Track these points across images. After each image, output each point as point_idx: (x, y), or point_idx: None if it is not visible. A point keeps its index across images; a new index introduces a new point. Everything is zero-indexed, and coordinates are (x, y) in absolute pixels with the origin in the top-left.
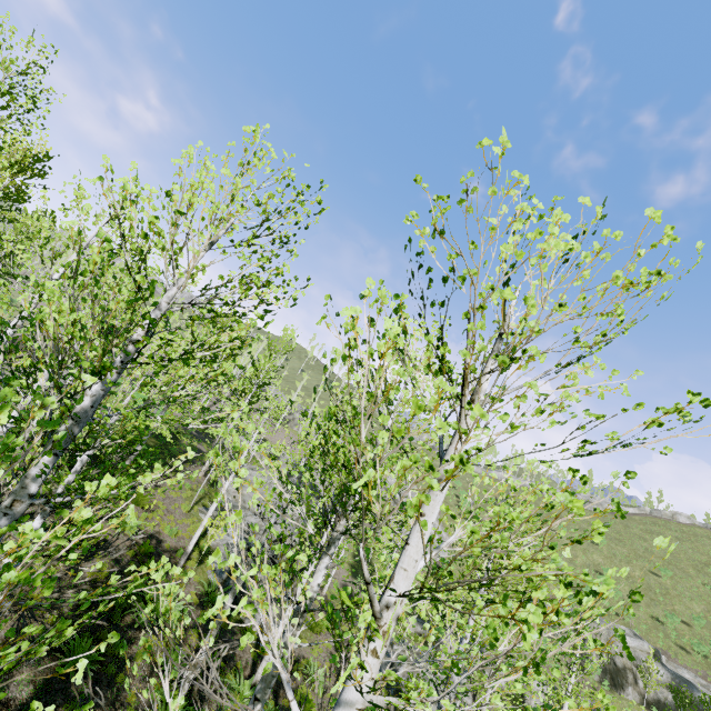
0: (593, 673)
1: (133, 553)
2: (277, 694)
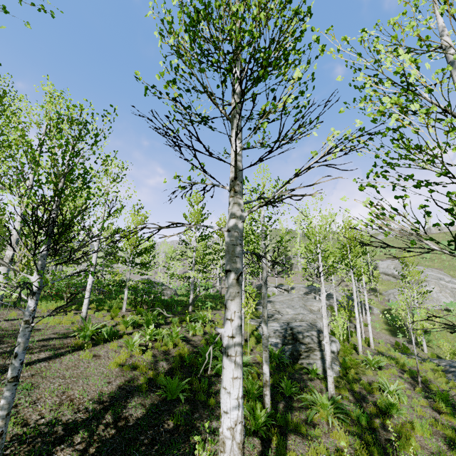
0: None
1: (205, 342)
2: (360, 407)
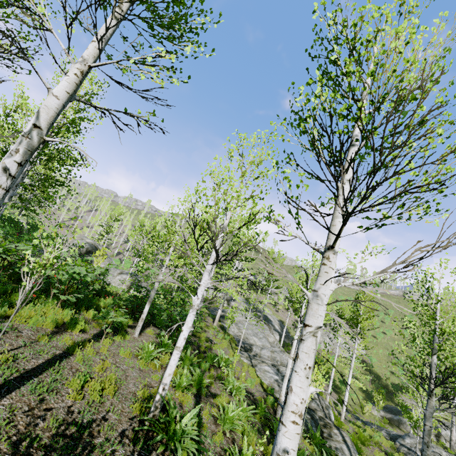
0: None
1: (258, 417)
2: None
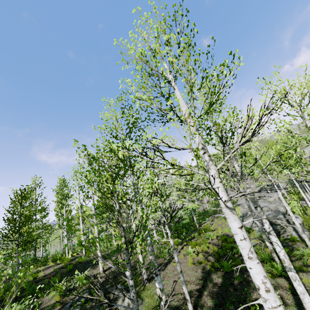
0: None
1: (221, 241)
2: None
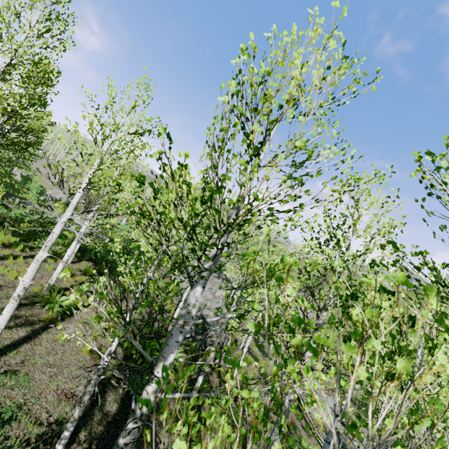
0: None
1: (144, 323)
2: (236, 401)
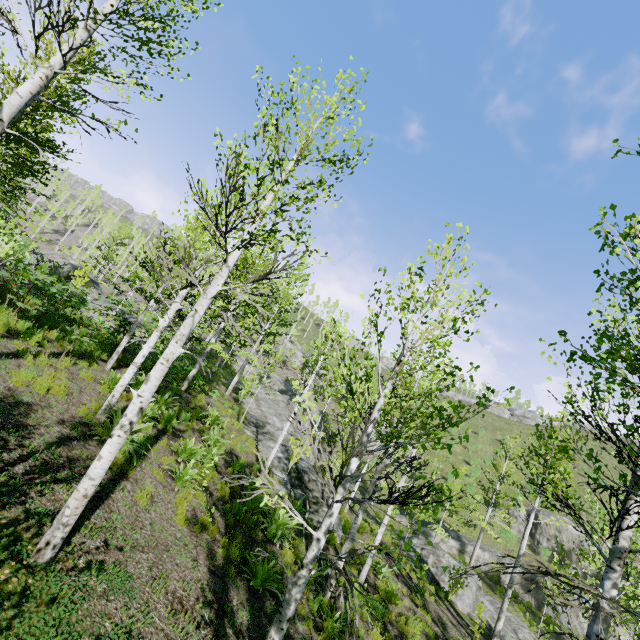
0: (544, 555)
1: (231, 470)
2: (367, 591)
